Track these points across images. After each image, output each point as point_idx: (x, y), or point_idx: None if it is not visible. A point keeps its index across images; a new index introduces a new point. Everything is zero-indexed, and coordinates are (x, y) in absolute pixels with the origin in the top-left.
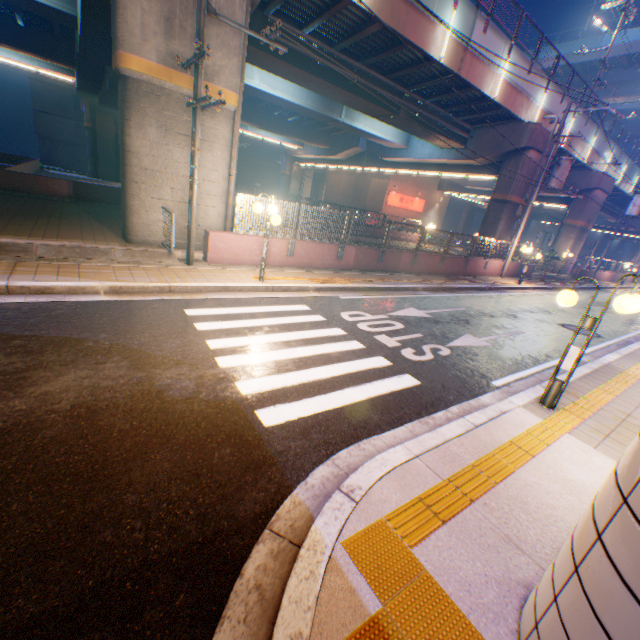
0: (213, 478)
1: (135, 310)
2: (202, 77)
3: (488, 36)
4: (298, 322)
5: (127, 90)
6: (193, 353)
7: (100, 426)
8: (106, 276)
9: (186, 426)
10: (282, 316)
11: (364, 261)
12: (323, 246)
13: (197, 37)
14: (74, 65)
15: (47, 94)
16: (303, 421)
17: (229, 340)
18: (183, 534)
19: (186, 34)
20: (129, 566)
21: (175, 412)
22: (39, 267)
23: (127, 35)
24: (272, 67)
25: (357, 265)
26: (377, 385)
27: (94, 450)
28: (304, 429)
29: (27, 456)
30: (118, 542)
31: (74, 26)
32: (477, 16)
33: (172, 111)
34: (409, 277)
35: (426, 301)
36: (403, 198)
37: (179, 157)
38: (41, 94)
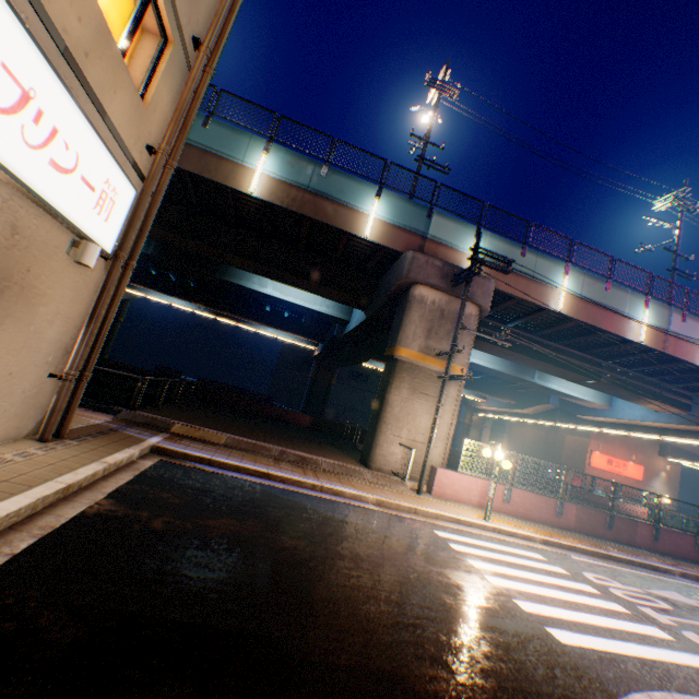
0: (538, 659)
1: (399, 520)
2: (452, 361)
3: (687, 322)
4: (539, 566)
5: (395, 366)
6: (462, 565)
7: (433, 593)
8: (369, 490)
9: (493, 615)
10: (520, 557)
11: (587, 522)
12: (538, 496)
13: (452, 340)
14: (324, 341)
15: (289, 354)
16: (596, 651)
17: (485, 563)
18: (538, 684)
19: (437, 336)
20: (512, 685)
21: (478, 603)
22: (327, 475)
23: (403, 338)
24: (478, 346)
25: (578, 525)
26: (665, 651)
27: (440, 607)
28: (600, 657)
29: (403, 595)
30: (495, 668)
31: (343, 324)
32: (670, 310)
33: (419, 378)
34: (653, 554)
35: (691, 589)
36: (610, 459)
37: (417, 407)
38: (285, 354)
